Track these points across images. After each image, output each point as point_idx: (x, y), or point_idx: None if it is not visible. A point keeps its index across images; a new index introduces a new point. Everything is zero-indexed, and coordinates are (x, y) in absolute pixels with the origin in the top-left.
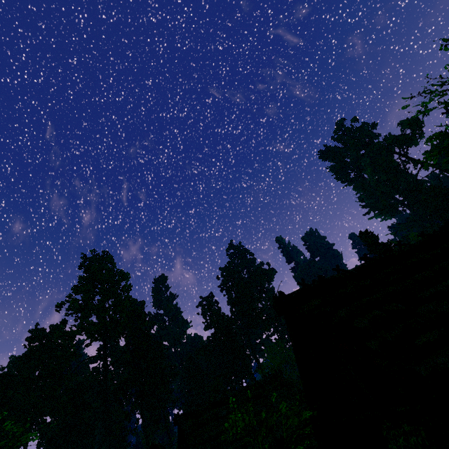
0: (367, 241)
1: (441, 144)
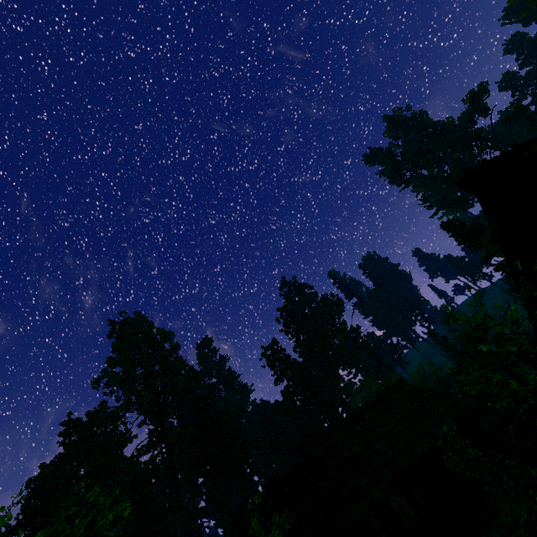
0: (453, 230)
1: None
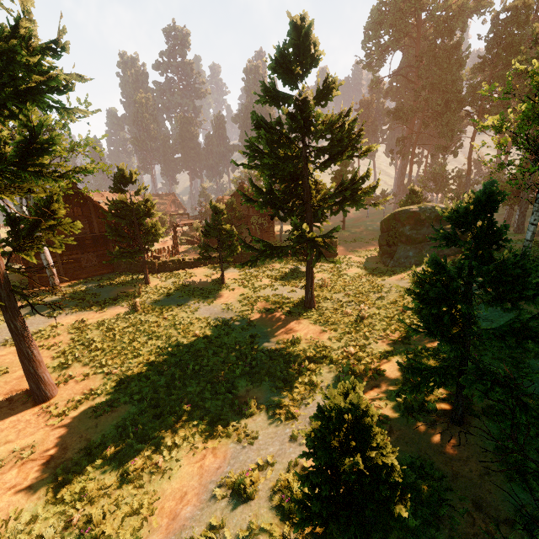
0: None
1: None
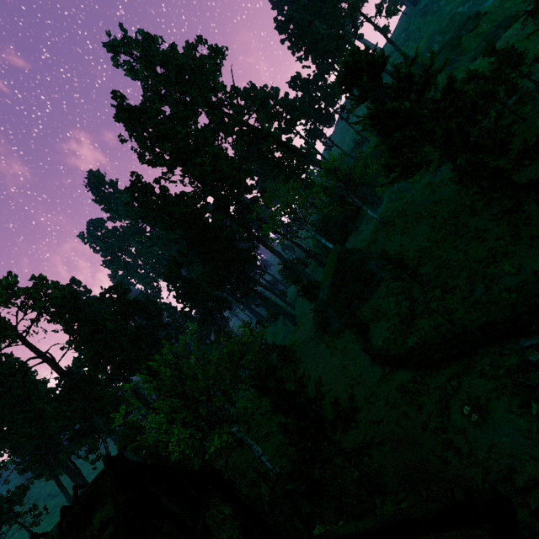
0: None
1: None
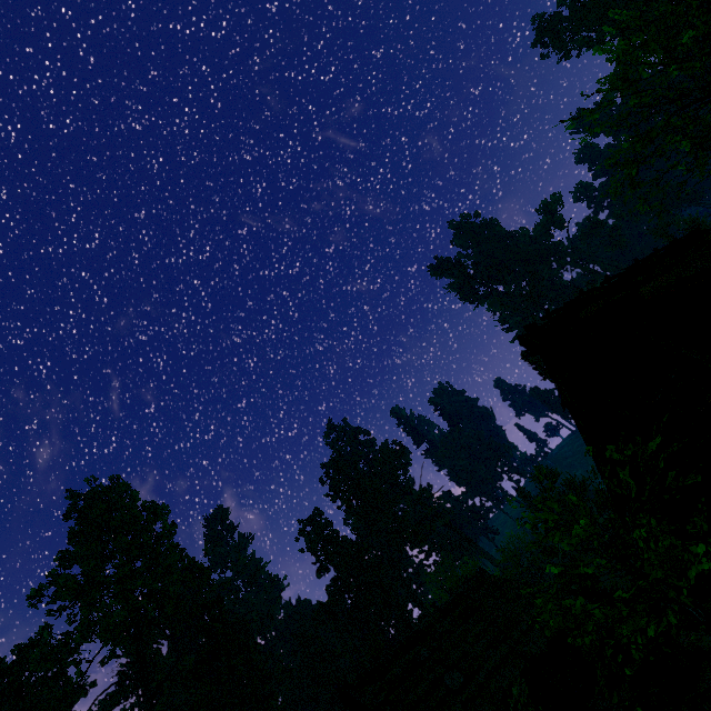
0: (536, 362)
1: (635, 151)
